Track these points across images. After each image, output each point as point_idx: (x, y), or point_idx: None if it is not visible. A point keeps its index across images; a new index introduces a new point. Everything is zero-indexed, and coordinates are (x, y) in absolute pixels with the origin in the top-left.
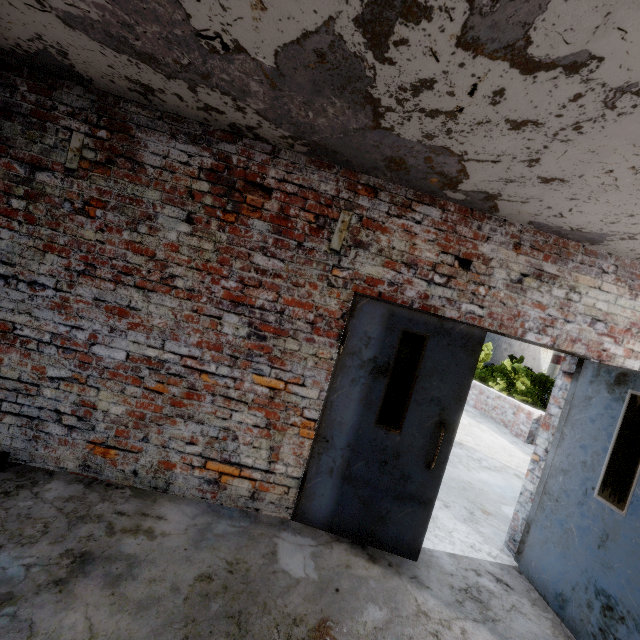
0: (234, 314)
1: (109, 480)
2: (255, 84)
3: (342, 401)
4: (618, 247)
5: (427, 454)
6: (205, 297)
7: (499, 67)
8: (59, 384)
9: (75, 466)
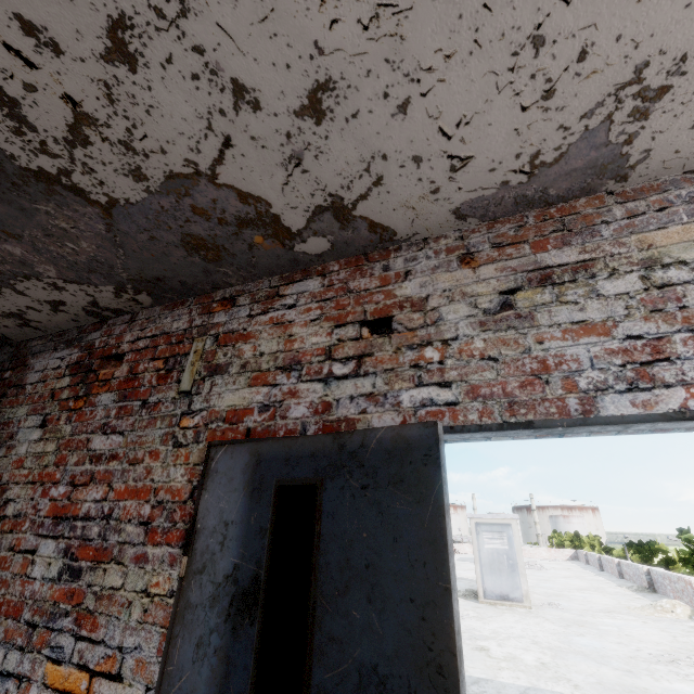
0: (52, 539)
1: None
2: (10, 247)
3: None
4: (675, 142)
5: None
6: (29, 521)
7: None
8: None
9: None
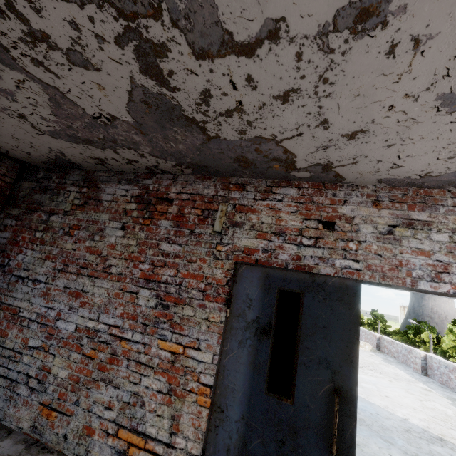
0: (146, 289)
1: (47, 443)
2: (135, 136)
3: (233, 365)
4: None
5: (328, 433)
6: (128, 278)
7: (232, 61)
8: (33, 352)
9: (28, 426)
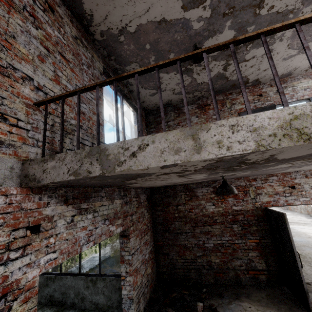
0: None
1: None
2: (205, 86)
3: None
4: (297, 72)
5: None
6: None
7: (243, 63)
8: None
9: None
